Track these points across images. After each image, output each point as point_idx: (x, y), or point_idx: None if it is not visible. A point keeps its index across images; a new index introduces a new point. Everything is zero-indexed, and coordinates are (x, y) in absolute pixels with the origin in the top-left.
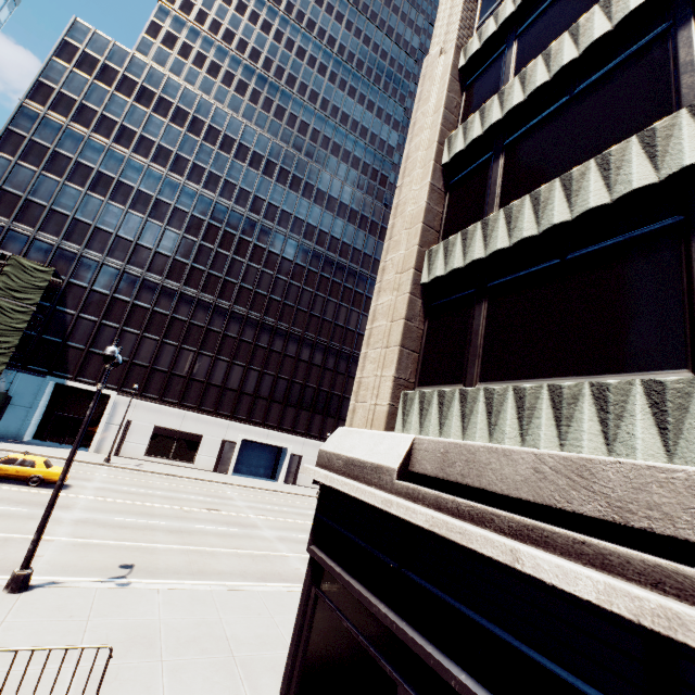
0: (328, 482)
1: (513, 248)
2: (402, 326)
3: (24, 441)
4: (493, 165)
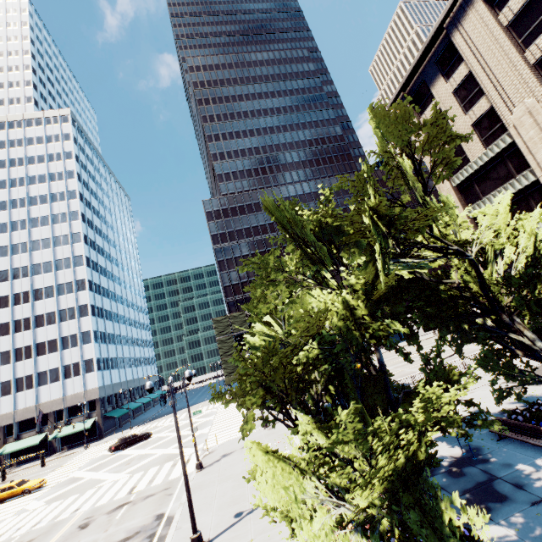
0: None
1: None
2: None
3: None
4: None
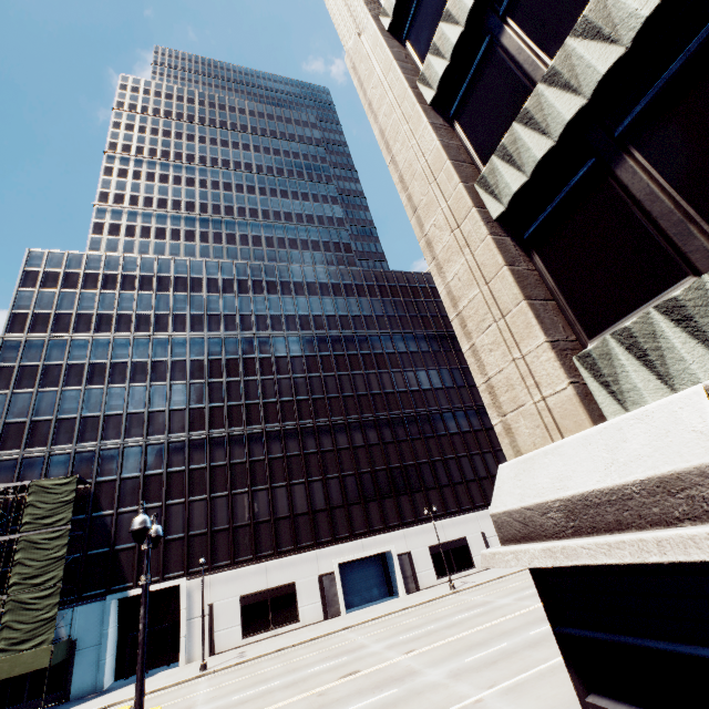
0: (564, 561)
1: (631, 51)
2: (509, 274)
3: (105, 689)
4: (501, 42)
